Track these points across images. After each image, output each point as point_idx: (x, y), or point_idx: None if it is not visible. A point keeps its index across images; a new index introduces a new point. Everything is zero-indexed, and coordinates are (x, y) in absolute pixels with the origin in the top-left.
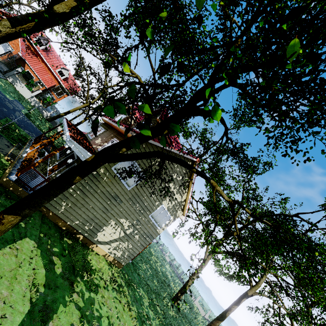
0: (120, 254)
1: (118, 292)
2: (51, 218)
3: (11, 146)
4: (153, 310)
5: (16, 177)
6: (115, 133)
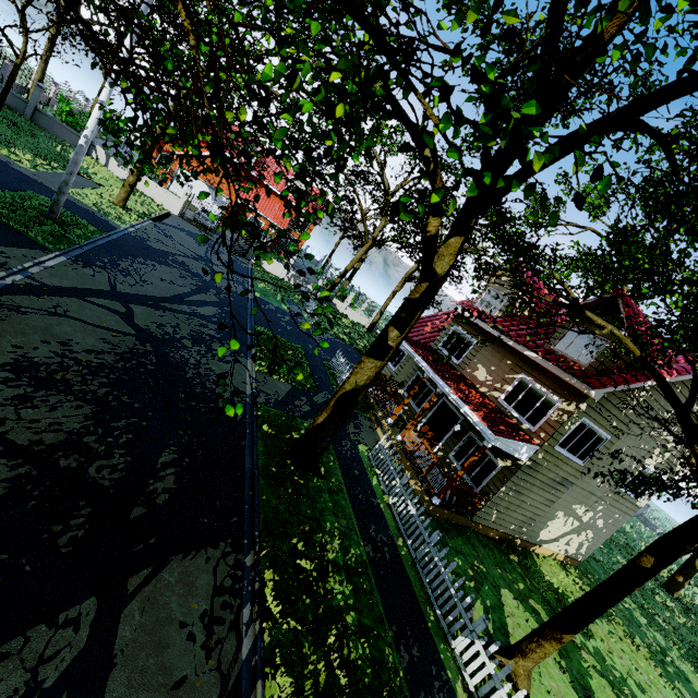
0: (575, 549)
1: (606, 619)
2: (481, 531)
3: (372, 425)
4: (658, 631)
5: (439, 500)
6: (514, 358)
